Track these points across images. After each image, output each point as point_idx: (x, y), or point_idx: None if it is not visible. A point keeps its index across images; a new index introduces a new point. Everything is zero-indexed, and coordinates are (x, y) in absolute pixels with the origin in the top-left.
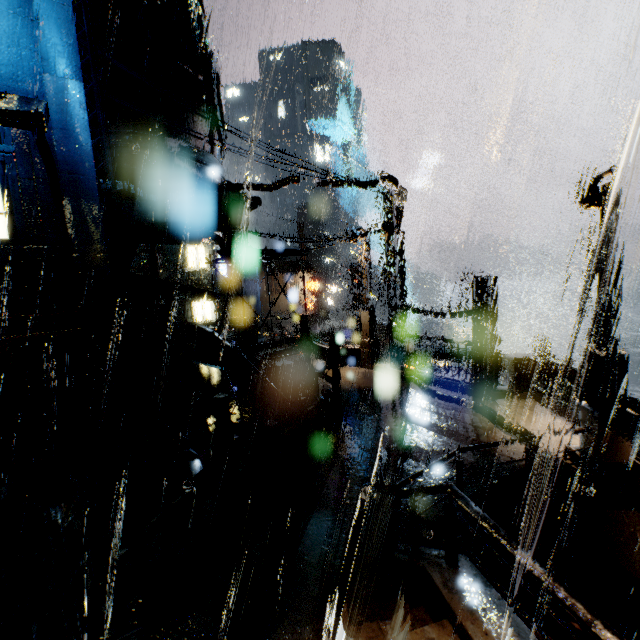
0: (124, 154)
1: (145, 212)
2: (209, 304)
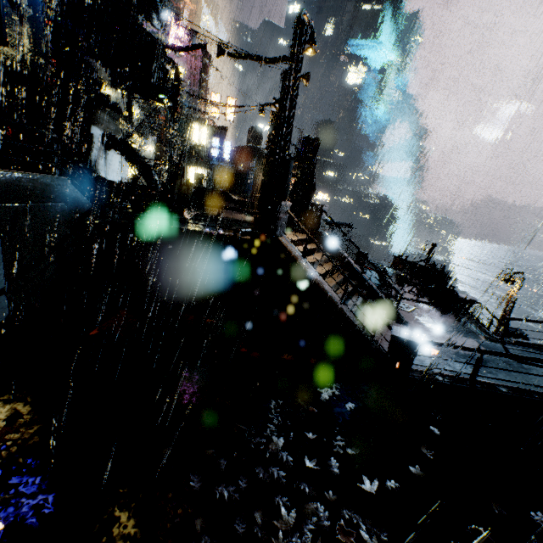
0: (75, 5)
1: (78, 43)
2: (201, 171)
